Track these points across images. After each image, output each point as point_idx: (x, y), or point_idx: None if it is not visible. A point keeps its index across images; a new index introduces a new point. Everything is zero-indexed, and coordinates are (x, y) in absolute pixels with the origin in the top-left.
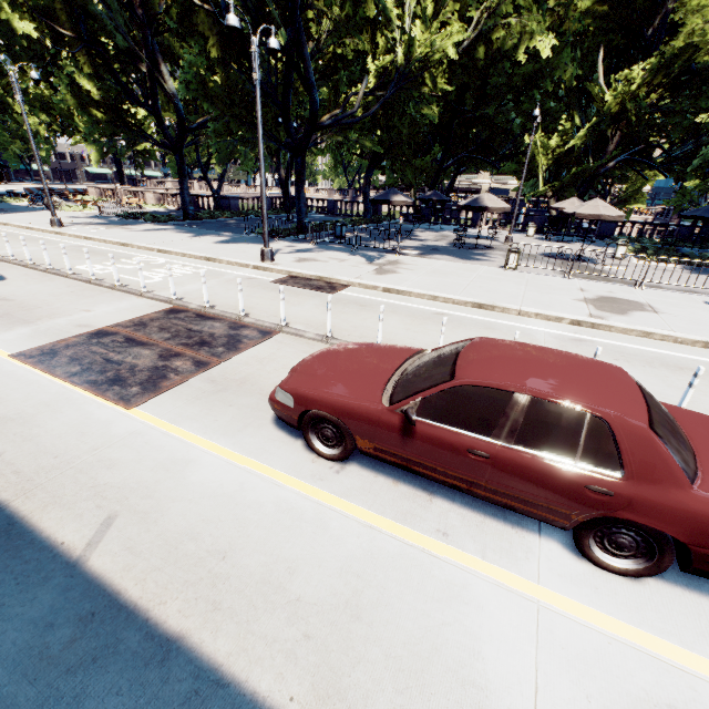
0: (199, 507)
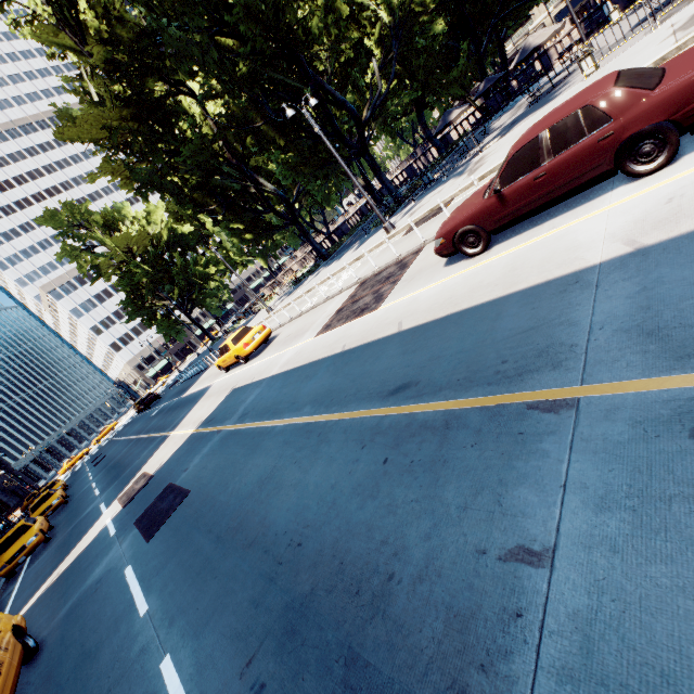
0: (431, 300)
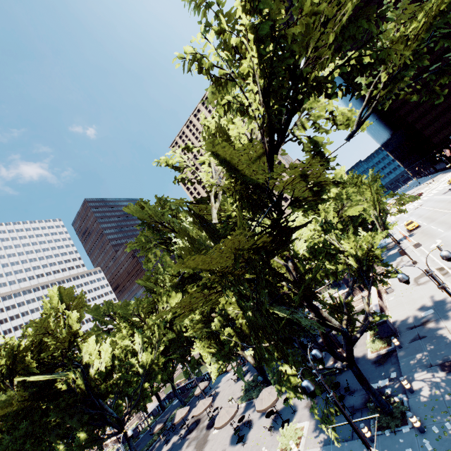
0: None
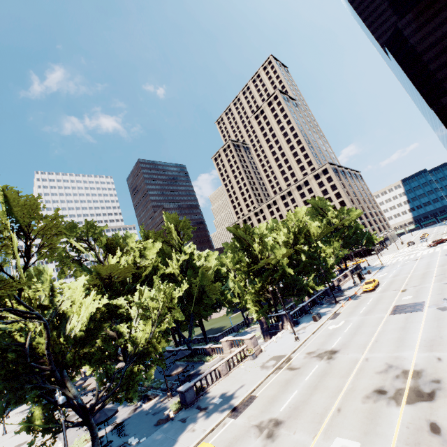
0: None
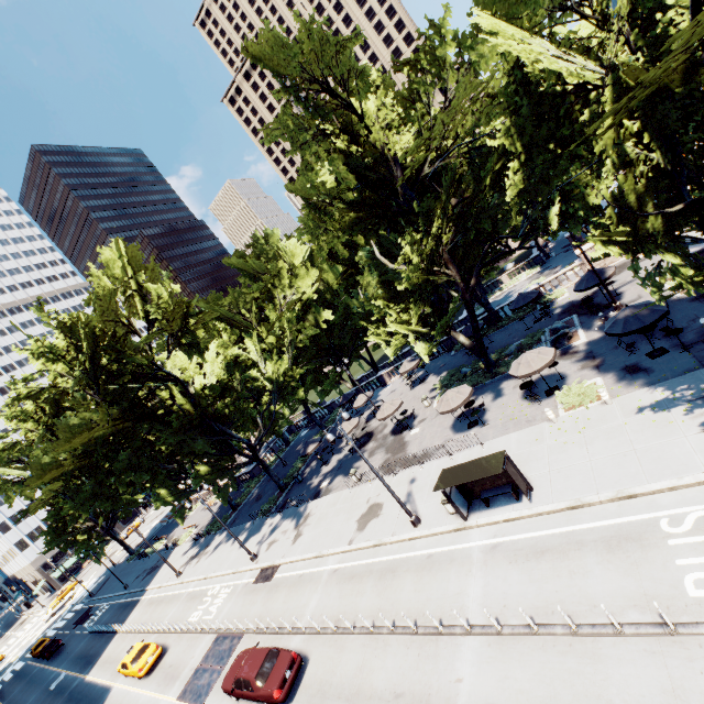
0: None
